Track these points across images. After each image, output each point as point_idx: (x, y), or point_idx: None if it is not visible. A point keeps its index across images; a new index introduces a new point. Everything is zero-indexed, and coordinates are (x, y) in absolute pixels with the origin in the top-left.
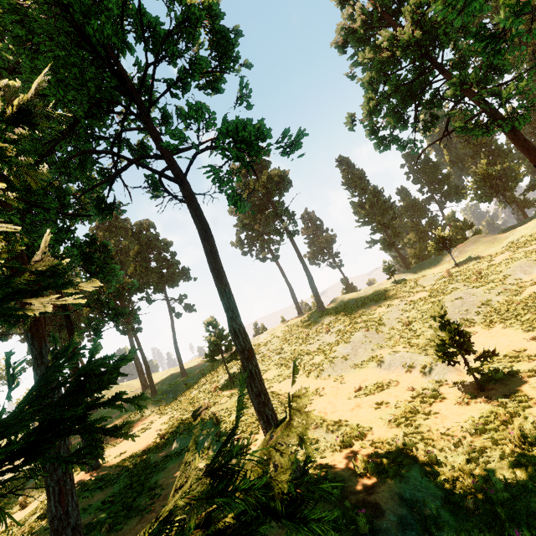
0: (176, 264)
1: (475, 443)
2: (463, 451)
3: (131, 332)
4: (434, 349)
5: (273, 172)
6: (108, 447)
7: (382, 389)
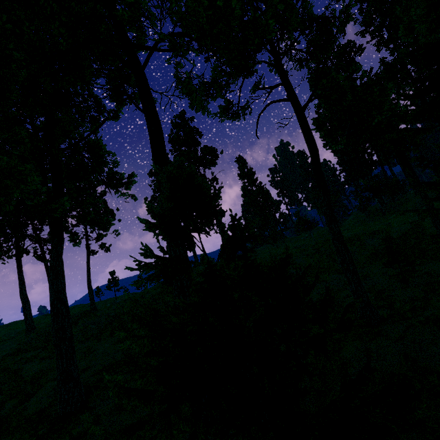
0: (106, 202)
1: (436, 298)
2: (435, 302)
3: (47, 260)
4: (382, 261)
5: (210, 148)
6: (46, 372)
7: (340, 292)
